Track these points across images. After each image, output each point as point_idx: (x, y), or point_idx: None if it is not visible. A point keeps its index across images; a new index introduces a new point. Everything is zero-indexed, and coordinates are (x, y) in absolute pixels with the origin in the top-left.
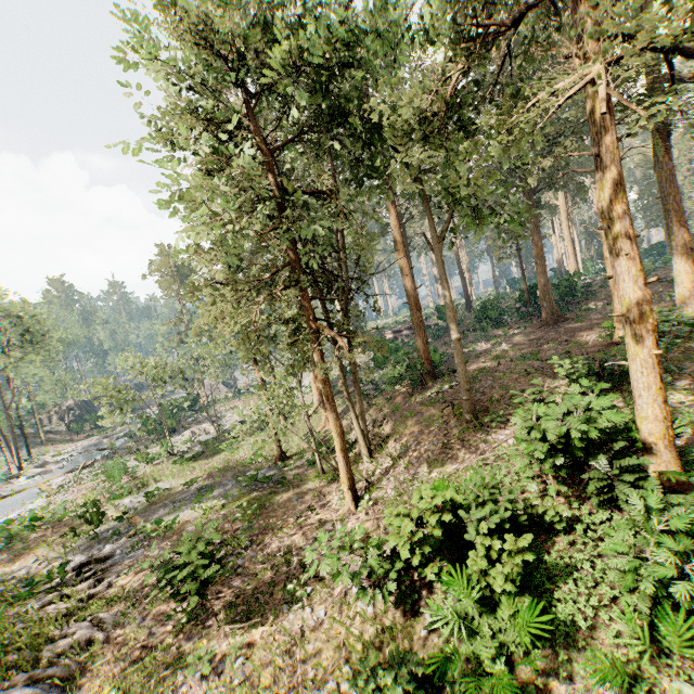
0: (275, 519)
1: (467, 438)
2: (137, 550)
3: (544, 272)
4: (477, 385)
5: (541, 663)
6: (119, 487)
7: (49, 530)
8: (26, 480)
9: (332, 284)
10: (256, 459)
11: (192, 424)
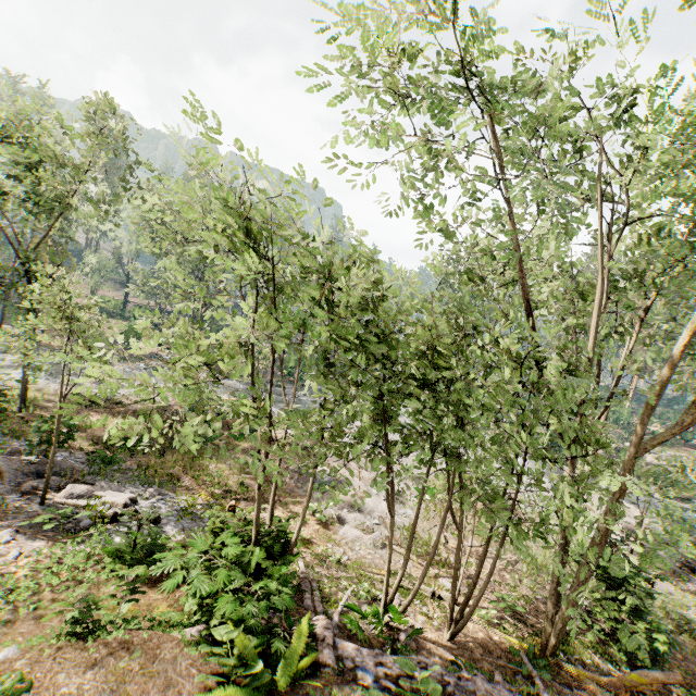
0: None
1: None
2: None
3: None
4: None
5: None
6: None
7: None
8: None
9: None
10: None
11: None
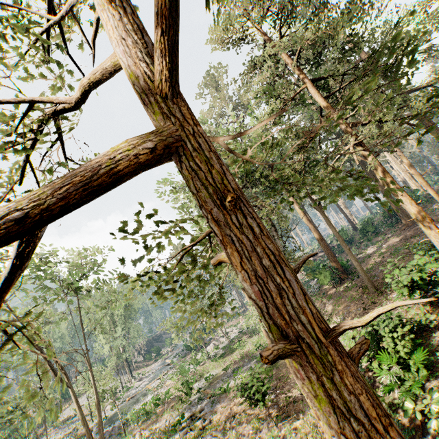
0: (283, 374)
1: (376, 301)
2: (215, 404)
3: (391, 197)
4: (373, 272)
5: (438, 383)
6: (190, 378)
7: (165, 405)
8: (136, 389)
9: (276, 240)
10: (258, 348)
11: (210, 341)
